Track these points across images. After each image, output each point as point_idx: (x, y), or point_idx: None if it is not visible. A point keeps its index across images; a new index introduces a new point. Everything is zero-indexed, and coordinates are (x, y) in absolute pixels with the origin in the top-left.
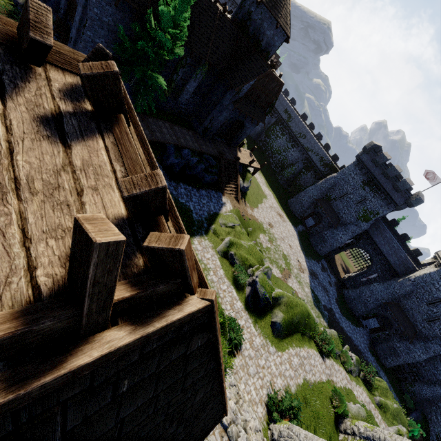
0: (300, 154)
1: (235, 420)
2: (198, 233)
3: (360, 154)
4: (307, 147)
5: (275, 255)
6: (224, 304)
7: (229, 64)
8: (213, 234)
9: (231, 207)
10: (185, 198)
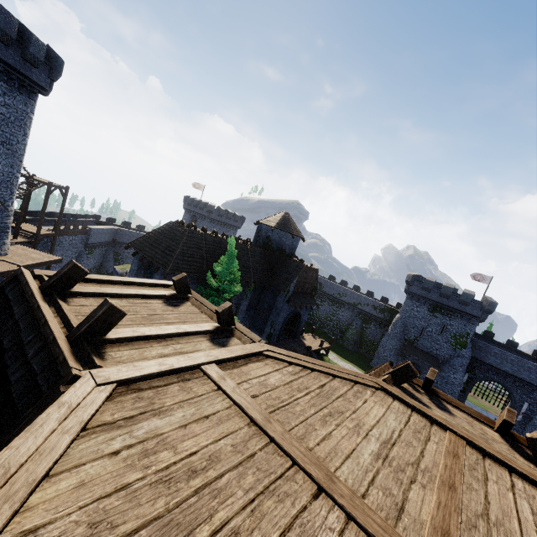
0: (351, 311)
1: None
2: None
3: (407, 288)
4: (353, 302)
5: None
6: None
7: (268, 275)
8: None
9: None
10: None
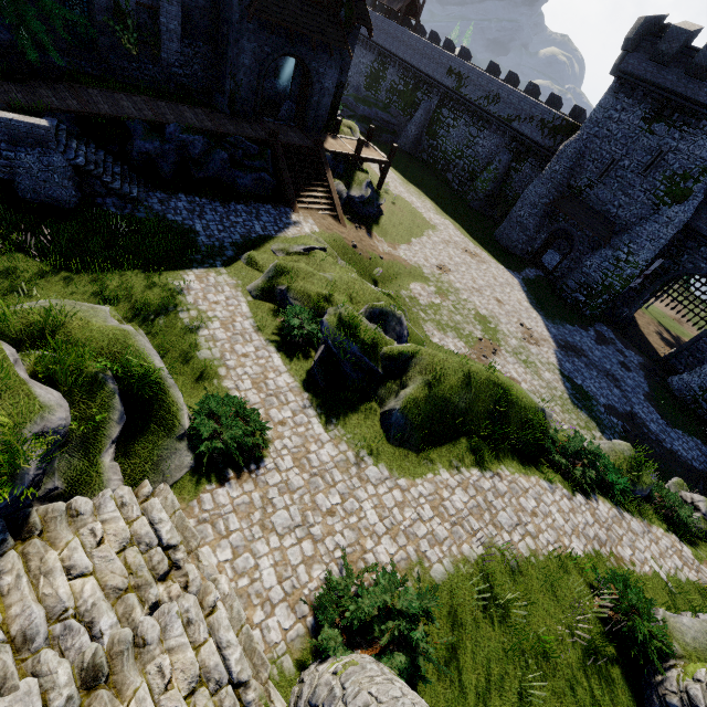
0: (499, 137)
1: (36, 635)
2: (202, 264)
3: (619, 60)
4: (507, 115)
5: (453, 317)
6: (233, 378)
7: None
8: (248, 266)
9: (314, 229)
10: (186, 214)
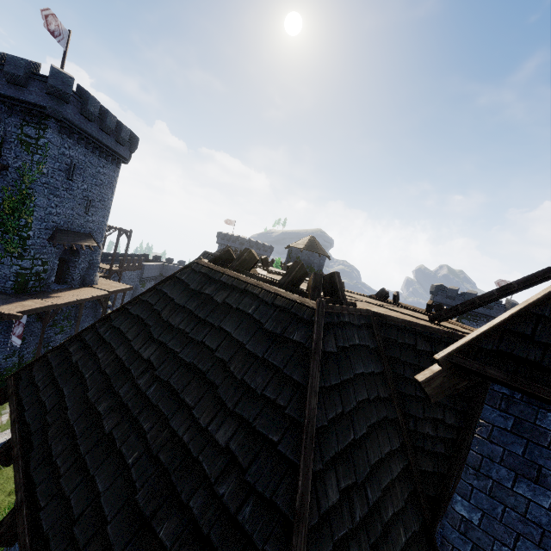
0: None
1: None
2: None
3: (432, 298)
4: None
5: None
6: None
7: None
8: None
9: None
10: None
